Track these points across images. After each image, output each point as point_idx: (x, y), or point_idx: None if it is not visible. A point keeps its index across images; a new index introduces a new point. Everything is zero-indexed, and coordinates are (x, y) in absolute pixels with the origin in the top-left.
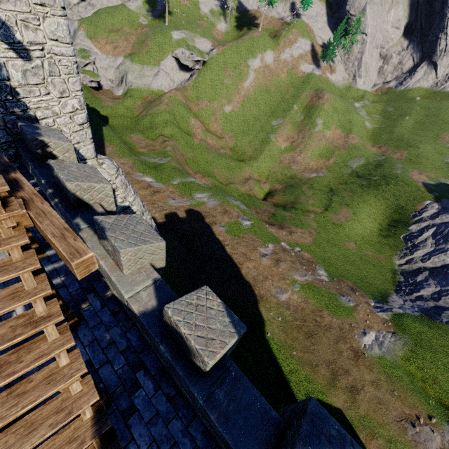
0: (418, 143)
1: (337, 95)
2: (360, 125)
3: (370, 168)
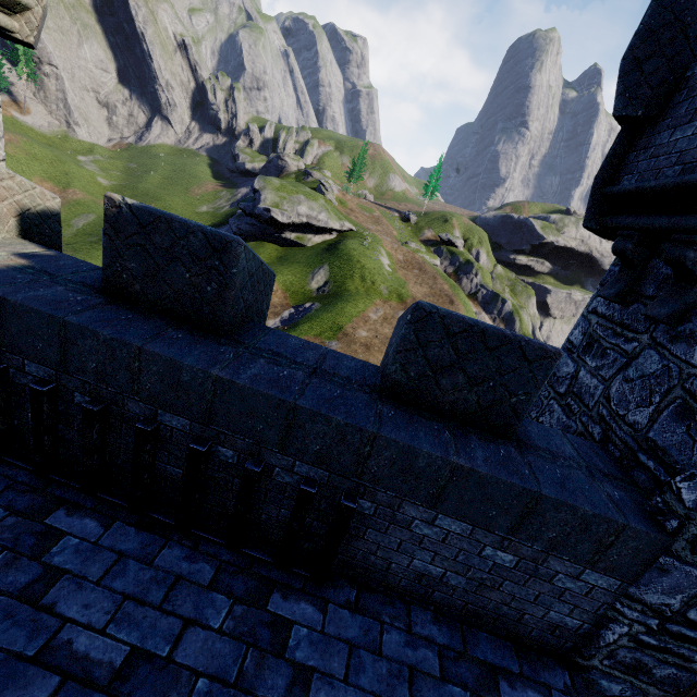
0: (165, 196)
1: (34, 140)
2: (88, 180)
3: (102, 224)
